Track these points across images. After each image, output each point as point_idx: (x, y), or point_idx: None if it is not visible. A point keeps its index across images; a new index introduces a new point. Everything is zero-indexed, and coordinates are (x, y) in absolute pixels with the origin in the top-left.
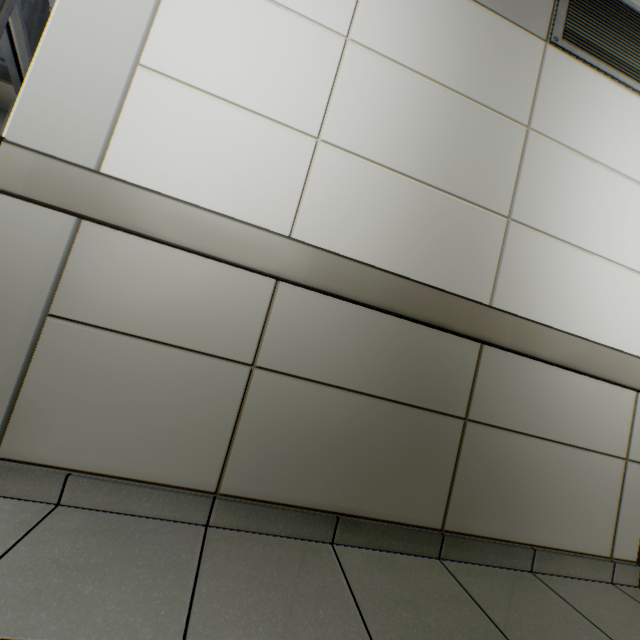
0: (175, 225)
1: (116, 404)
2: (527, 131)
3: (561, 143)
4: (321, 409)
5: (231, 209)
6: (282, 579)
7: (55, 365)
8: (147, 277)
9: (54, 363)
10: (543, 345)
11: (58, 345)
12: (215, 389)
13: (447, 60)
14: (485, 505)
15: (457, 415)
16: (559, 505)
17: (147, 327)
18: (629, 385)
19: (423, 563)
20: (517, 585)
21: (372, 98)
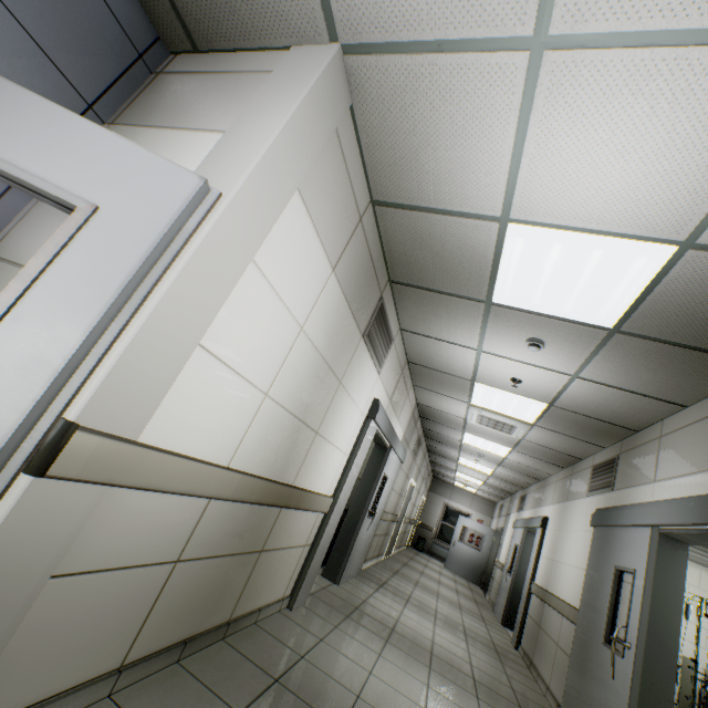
0: (179, 477)
1: (73, 634)
2: (340, 384)
3: (347, 389)
4: (202, 575)
5: (207, 450)
6: (179, 702)
7: (31, 623)
8: (136, 517)
9: (31, 622)
10: (305, 501)
11: (41, 603)
12: (149, 588)
13: (331, 344)
14: (251, 596)
15: (259, 550)
16: (277, 580)
17: (121, 558)
18: (321, 511)
19: (220, 647)
20: (255, 636)
21: (298, 367)
